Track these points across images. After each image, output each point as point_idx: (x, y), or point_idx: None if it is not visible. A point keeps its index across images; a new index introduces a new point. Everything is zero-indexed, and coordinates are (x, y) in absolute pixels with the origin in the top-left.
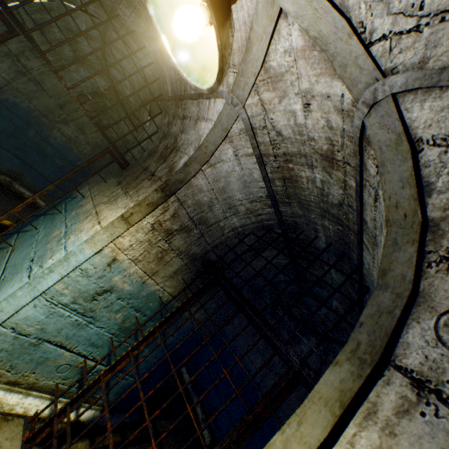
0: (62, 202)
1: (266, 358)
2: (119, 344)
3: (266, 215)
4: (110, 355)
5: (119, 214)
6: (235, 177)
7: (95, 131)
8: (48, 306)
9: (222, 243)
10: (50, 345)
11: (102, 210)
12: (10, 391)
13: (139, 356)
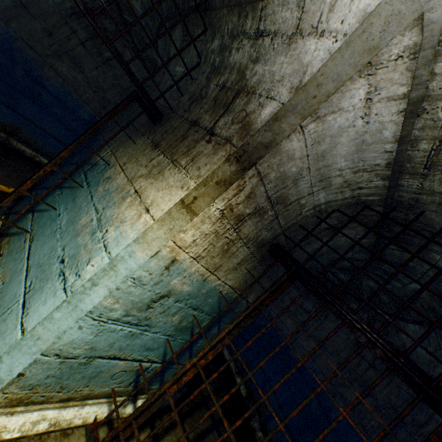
0: (79, 170)
1: (297, 319)
2: (180, 350)
3: (369, 189)
4: (165, 353)
5: (175, 198)
6: (348, 137)
7: (95, 69)
8: (96, 325)
9: (296, 223)
10: (102, 360)
11: (144, 188)
12: (64, 408)
13: (193, 348)
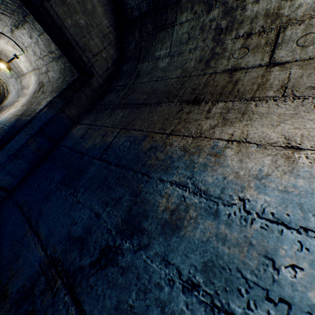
0: None
1: None
2: None
3: None
4: None
5: None
6: None
7: None
8: None
9: None
10: None
11: None
12: None
13: None
